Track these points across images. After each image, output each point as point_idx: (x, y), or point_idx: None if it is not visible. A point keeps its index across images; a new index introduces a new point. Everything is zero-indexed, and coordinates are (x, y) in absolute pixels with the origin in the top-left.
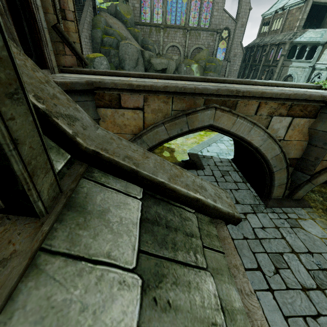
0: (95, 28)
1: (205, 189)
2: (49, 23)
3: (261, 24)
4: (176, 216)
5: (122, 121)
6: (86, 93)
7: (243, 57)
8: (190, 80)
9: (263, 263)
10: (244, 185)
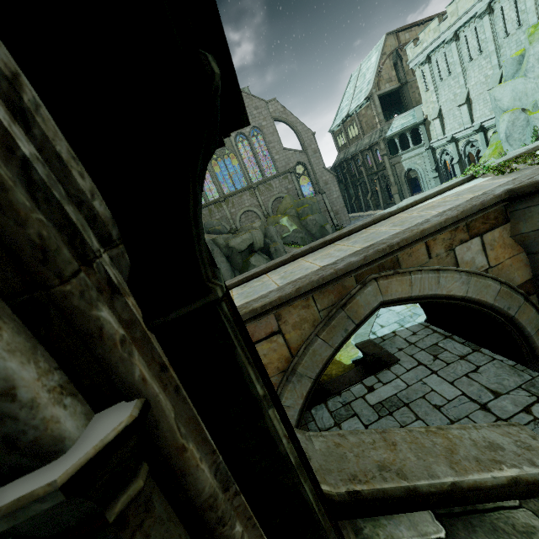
0: None
1: (500, 447)
2: None
3: (334, 139)
4: (513, 538)
5: None
6: None
7: (336, 179)
8: (308, 253)
9: None
10: (480, 354)
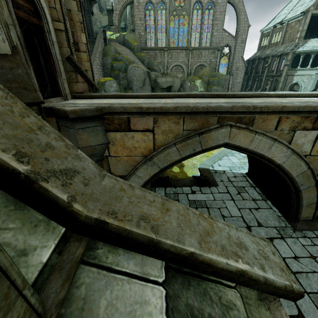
0: (106, 56)
1: (246, 248)
2: (64, 55)
3: (260, 39)
4: (214, 305)
5: (132, 143)
6: (96, 118)
7: (245, 70)
8: (198, 97)
9: (305, 308)
10: (265, 203)
